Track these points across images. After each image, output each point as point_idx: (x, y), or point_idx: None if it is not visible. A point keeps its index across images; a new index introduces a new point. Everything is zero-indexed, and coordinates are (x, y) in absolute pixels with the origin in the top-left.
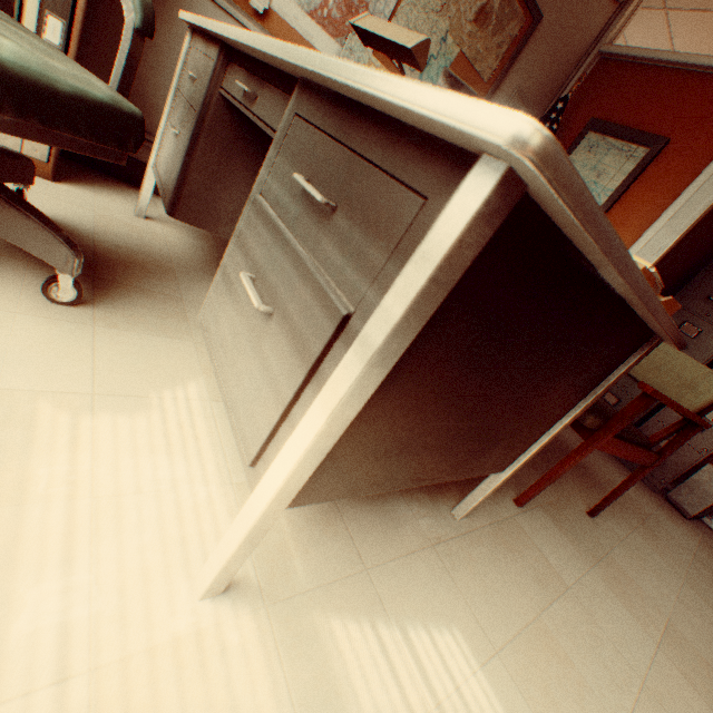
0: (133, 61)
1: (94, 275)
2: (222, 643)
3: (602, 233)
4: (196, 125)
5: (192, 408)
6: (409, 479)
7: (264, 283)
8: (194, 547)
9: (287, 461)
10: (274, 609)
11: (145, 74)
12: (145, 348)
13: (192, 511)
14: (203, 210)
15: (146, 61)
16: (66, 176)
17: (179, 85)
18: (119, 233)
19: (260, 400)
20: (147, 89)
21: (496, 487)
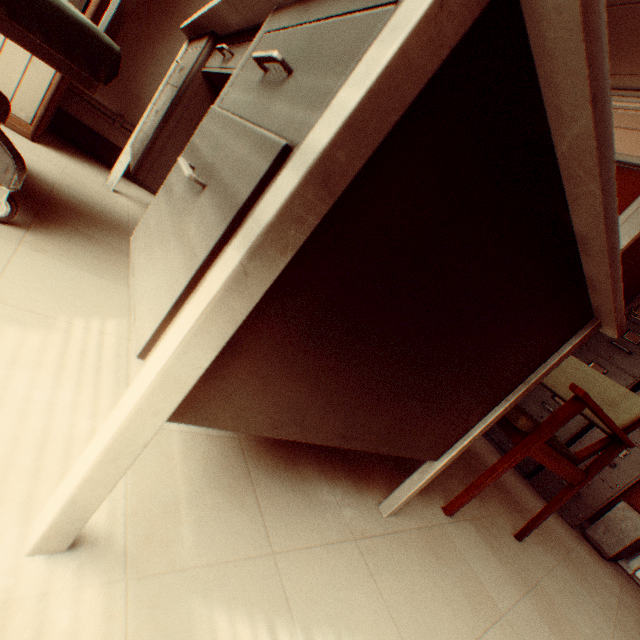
0: (123, 12)
1: (40, 210)
2: (40, 625)
3: (599, 55)
4: (175, 96)
5: (104, 341)
6: (338, 432)
7: (203, 168)
8: (48, 484)
9: (183, 328)
10: (137, 586)
11: (143, 79)
12: (70, 277)
13: (62, 442)
14: (167, 175)
15: (147, 70)
16: (46, 142)
17: (170, 80)
18: (83, 192)
19: (169, 278)
20: (143, 92)
21: (428, 479)
